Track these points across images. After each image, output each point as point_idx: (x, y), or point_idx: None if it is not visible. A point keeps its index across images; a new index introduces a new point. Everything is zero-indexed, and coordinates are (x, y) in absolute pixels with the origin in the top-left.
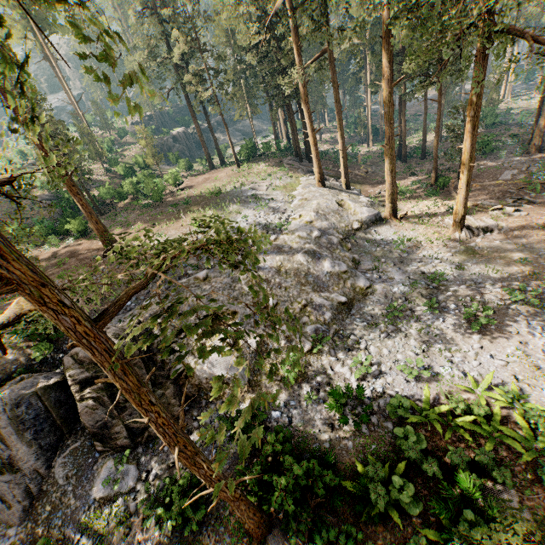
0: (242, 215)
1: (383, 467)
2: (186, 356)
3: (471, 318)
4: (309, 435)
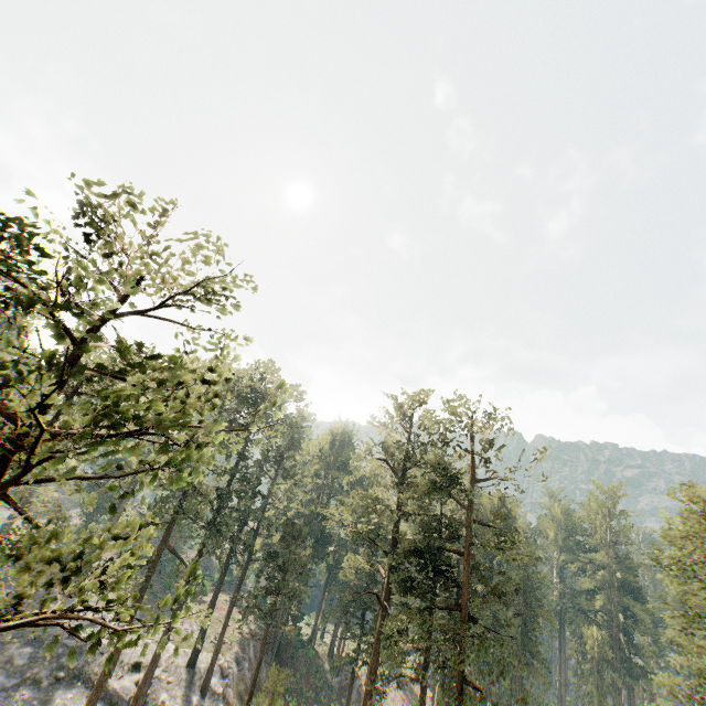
0: None
1: None
2: None
3: None
4: None
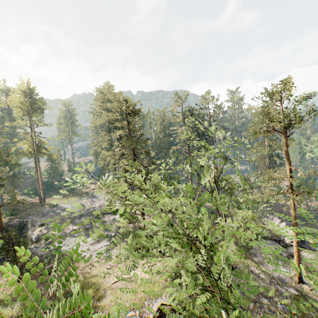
0: (82, 201)
1: (39, 259)
2: (29, 231)
3: (96, 240)
4: (35, 253)
